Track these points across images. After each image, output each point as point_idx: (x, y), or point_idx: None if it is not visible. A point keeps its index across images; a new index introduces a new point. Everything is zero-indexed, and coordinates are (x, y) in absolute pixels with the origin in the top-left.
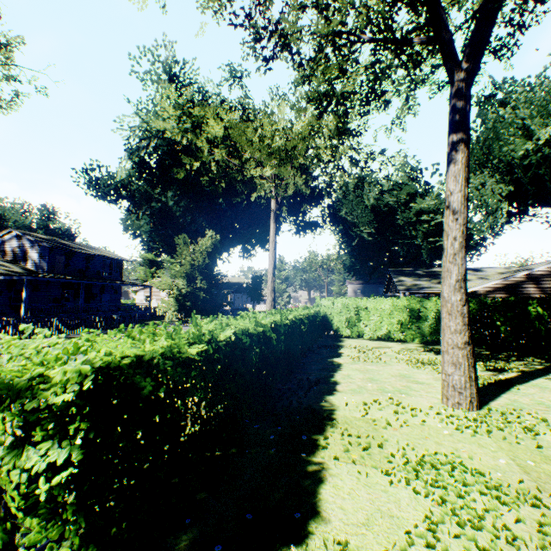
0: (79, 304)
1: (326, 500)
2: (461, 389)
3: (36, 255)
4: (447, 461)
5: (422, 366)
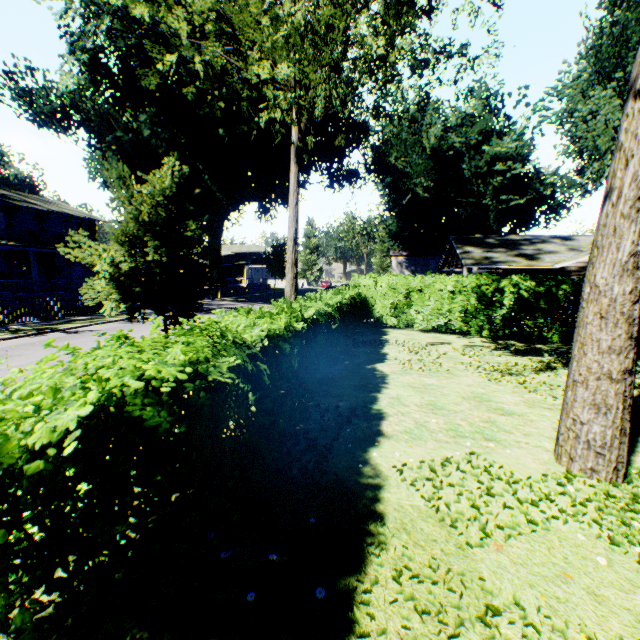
0: (32, 280)
1: None
2: (602, 449)
3: None
4: None
5: (501, 378)
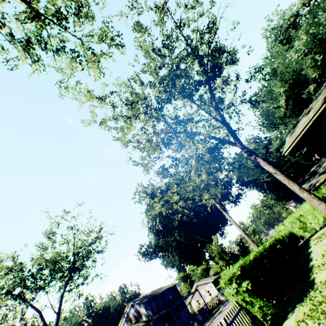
0: (176, 324)
1: (316, 280)
2: None
3: (143, 309)
4: None
5: None
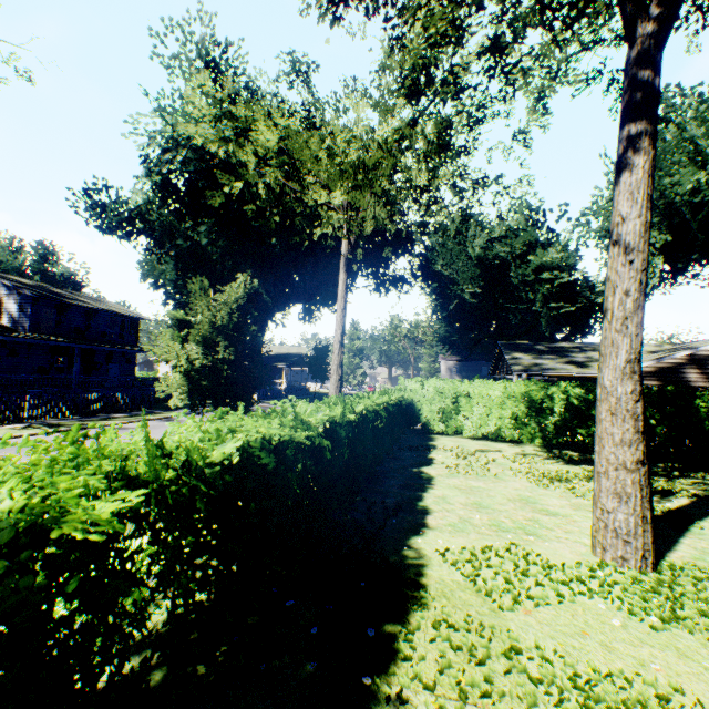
0: (73, 376)
1: None
2: (628, 536)
3: (14, 306)
4: (635, 697)
5: (550, 483)
